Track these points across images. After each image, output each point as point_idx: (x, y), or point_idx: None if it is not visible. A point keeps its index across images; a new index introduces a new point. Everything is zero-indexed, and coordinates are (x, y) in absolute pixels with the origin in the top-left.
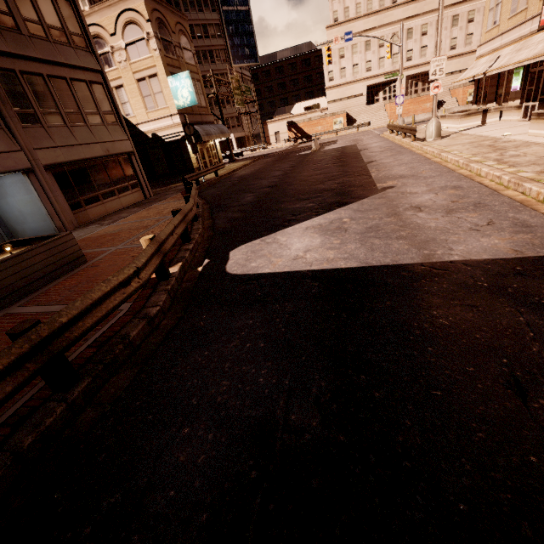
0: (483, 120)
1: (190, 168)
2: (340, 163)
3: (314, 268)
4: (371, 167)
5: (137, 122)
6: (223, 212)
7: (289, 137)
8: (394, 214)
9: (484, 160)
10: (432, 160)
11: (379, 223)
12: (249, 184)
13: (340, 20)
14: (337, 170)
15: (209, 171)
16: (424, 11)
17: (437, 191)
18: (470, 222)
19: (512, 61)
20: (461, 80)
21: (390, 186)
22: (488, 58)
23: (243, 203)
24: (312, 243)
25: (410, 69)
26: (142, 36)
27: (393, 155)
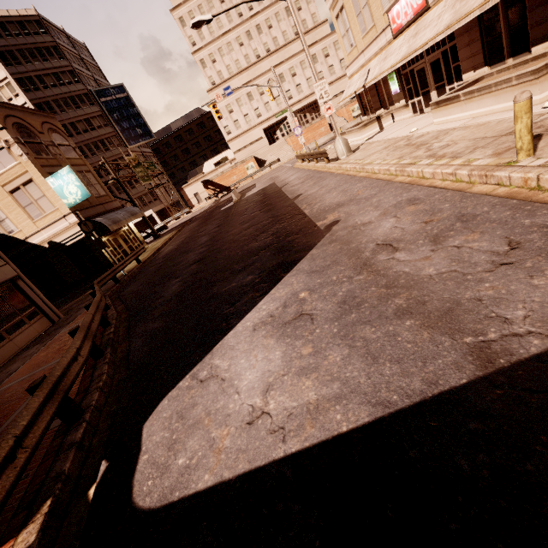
0: (380, 126)
1: (107, 264)
2: (266, 208)
3: (292, 446)
4: (301, 203)
5: (25, 236)
6: (141, 324)
7: (209, 194)
8: (364, 265)
9: (417, 160)
10: (358, 176)
11: (352, 288)
12: (174, 263)
13: (217, 83)
14: (265, 217)
15: (127, 261)
16: (286, 58)
17: (394, 213)
18: (481, 250)
19: (385, 68)
20: (344, 99)
21: (334, 221)
22: (359, 74)
23: (167, 298)
24: (270, 364)
25: (295, 105)
26: (0, 146)
27: (317, 183)
